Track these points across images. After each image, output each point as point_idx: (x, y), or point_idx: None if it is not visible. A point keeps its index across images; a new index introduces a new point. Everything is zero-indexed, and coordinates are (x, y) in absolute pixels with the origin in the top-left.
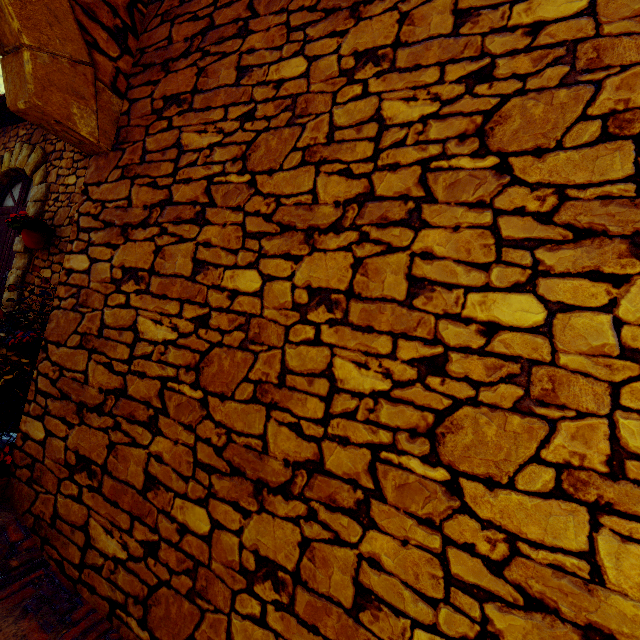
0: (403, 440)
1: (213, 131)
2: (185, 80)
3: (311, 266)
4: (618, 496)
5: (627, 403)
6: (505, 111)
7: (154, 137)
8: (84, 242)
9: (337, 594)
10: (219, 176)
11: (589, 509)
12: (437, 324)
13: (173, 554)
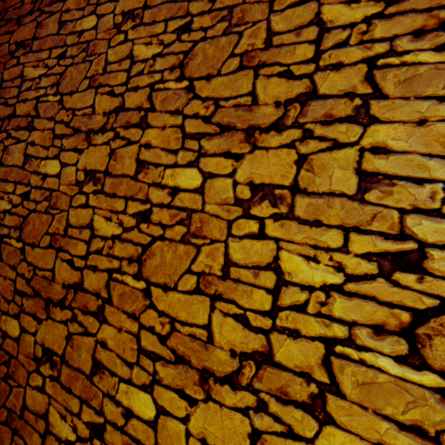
0: (125, 265)
1: (42, 66)
2: (29, 31)
3: (88, 156)
4: (225, 289)
5: (235, 232)
6: (195, 51)
7: (8, 70)
8: None
9: (83, 367)
10: (43, 97)
11: (211, 299)
12: (149, 190)
13: None
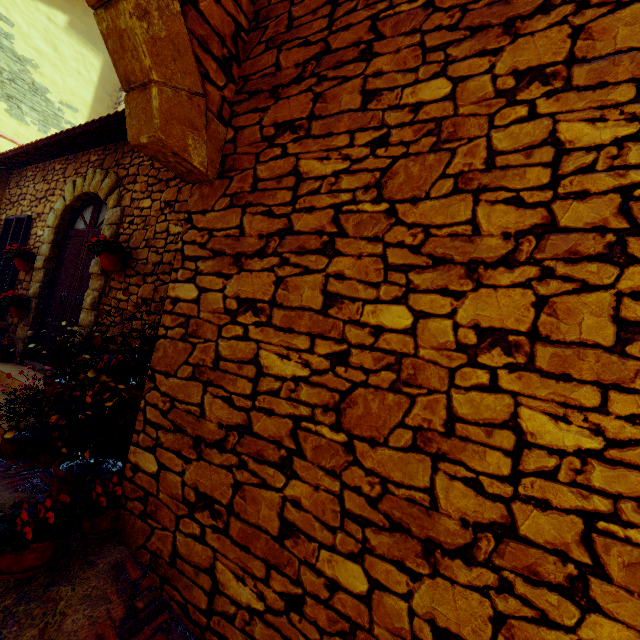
0: (629, 510)
1: (337, 158)
2: (299, 106)
3: (477, 303)
4: None
5: None
6: None
7: (266, 165)
8: (190, 271)
9: None
10: (348, 204)
11: None
12: None
13: (322, 612)
